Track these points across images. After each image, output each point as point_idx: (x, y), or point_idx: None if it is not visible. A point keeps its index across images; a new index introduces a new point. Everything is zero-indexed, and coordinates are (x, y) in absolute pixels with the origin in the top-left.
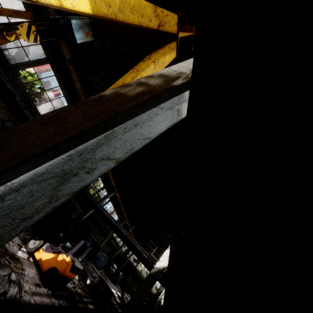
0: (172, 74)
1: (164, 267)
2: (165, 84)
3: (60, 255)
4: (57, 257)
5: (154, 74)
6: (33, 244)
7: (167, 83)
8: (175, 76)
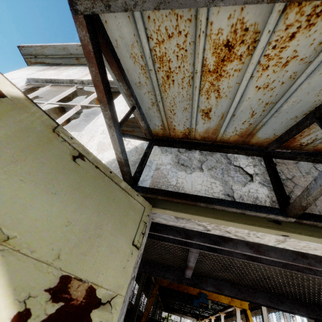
0: None
1: None
2: None
3: None
4: None
5: None
6: None
7: None
8: None
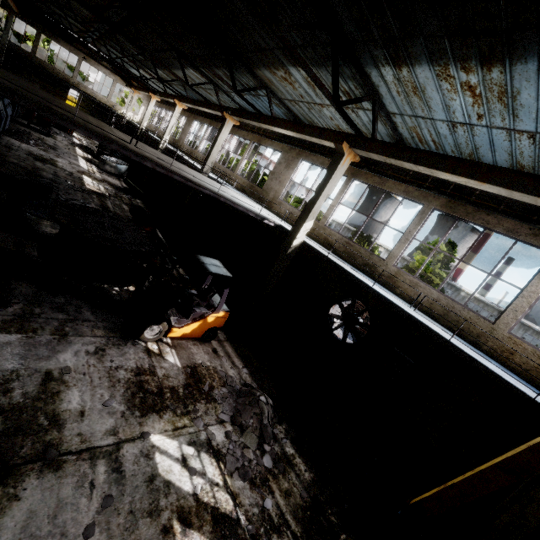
0: None
1: (301, 242)
2: None
3: (209, 318)
4: (207, 321)
5: None
6: (151, 333)
7: None
8: None
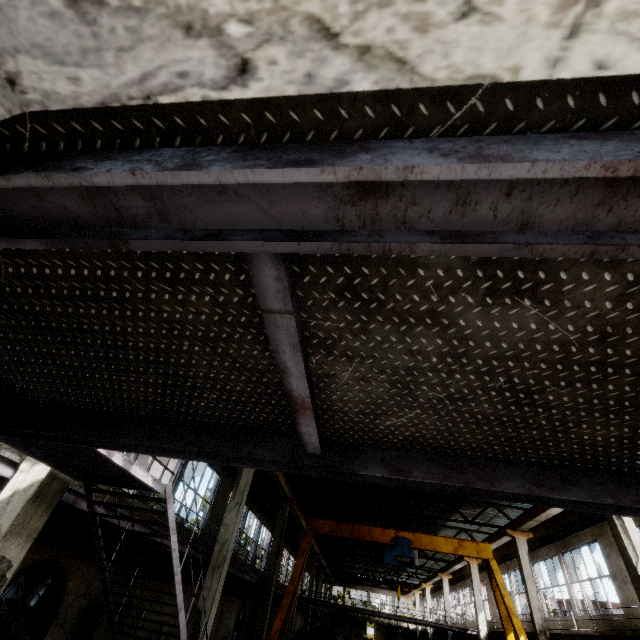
0: (541, 628)
1: (487, 632)
2: (547, 638)
3: None
4: None
5: (538, 631)
6: None
7: (547, 637)
8: (543, 629)
